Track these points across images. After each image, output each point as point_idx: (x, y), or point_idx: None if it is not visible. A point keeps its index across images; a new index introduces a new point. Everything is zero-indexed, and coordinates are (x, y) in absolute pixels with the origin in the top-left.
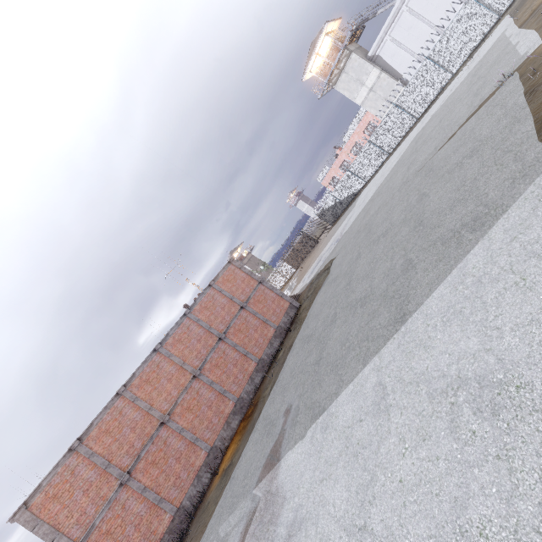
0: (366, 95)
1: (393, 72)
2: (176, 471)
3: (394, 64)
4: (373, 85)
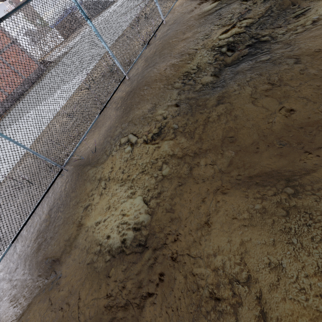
0: None
1: None
2: None
3: None
4: None
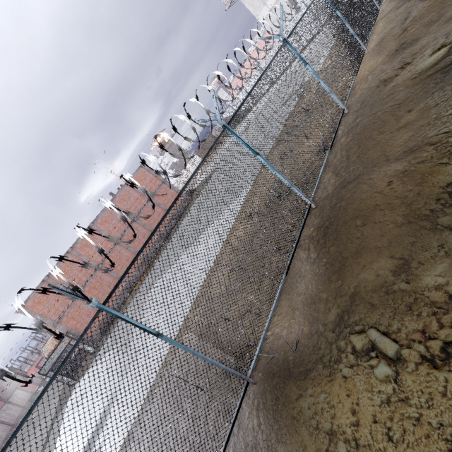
0: (267, 15)
1: None
2: (108, 292)
3: None
4: (273, 7)
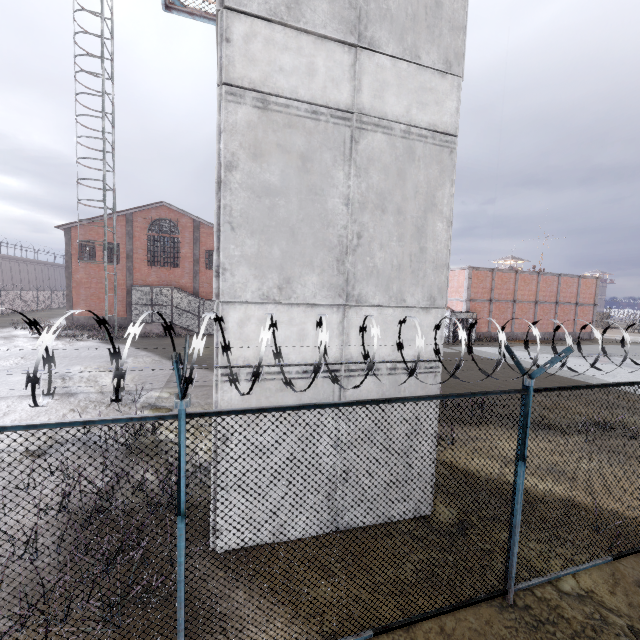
0: None
1: None
2: (500, 321)
3: None
4: None
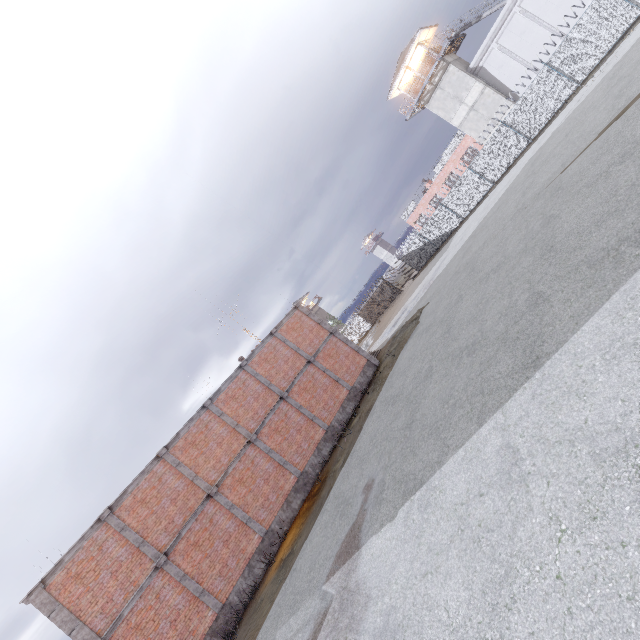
0: (465, 115)
1: (500, 86)
2: (223, 557)
3: (501, 77)
4: (474, 103)
